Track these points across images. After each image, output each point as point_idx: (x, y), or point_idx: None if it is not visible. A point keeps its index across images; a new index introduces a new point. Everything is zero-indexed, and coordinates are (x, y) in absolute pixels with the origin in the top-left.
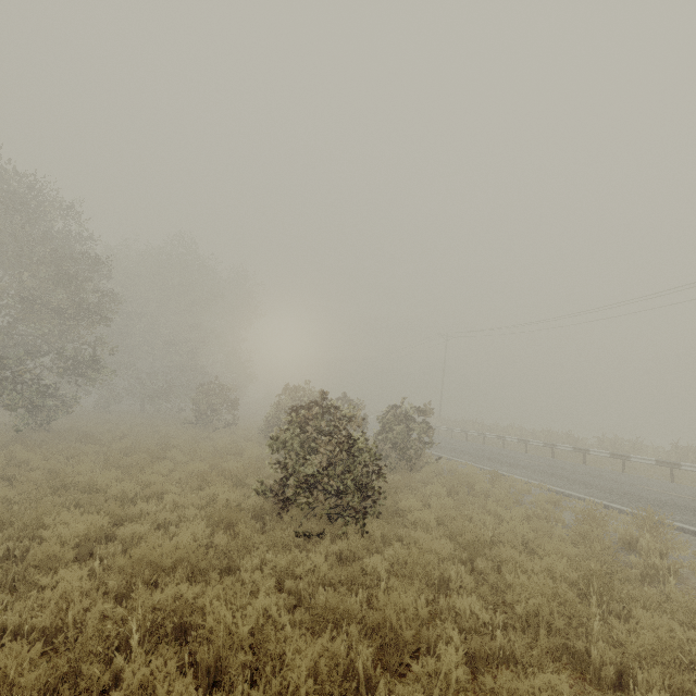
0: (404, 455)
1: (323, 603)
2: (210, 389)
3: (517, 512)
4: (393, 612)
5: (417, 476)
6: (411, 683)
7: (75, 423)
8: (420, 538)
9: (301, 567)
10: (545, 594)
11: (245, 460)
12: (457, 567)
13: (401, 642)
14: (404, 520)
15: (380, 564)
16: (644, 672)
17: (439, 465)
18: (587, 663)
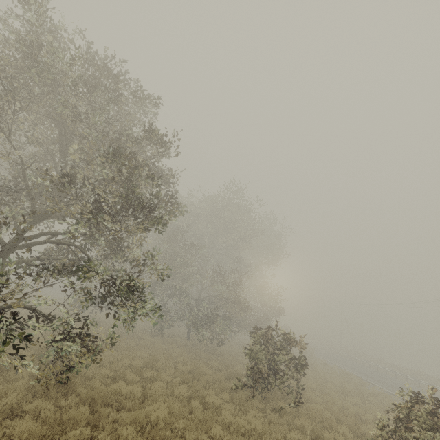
0: None
1: None
2: (268, 338)
3: None
4: None
5: None
6: None
7: (114, 365)
8: None
9: None
10: None
11: None
12: None
13: None
14: None
15: None
16: None
17: None
18: None
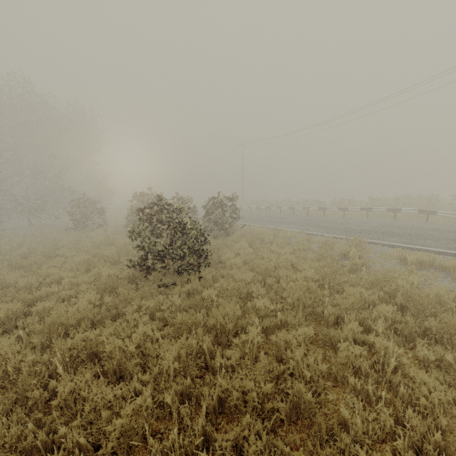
0: (222, 227)
1: (180, 320)
2: (79, 203)
3: (288, 249)
4: (221, 317)
5: (231, 239)
6: (234, 348)
7: None
8: (234, 274)
9: (164, 304)
10: (302, 289)
11: (117, 247)
12: (256, 285)
13: (227, 330)
14: (225, 265)
15: (212, 293)
16: (348, 315)
17: (244, 230)
18: (322, 317)
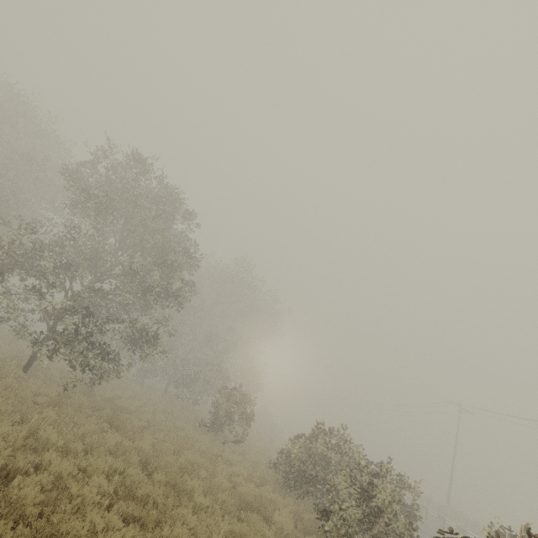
0: None
1: None
2: (232, 395)
3: None
4: None
5: None
6: None
7: (114, 391)
8: None
9: None
10: None
11: None
12: None
13: None
14: None
15: None
16: None
17: None
18: None
